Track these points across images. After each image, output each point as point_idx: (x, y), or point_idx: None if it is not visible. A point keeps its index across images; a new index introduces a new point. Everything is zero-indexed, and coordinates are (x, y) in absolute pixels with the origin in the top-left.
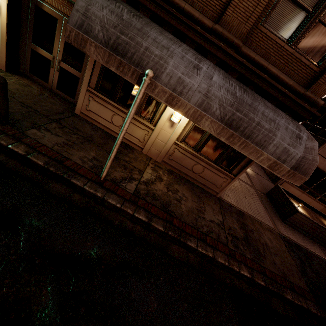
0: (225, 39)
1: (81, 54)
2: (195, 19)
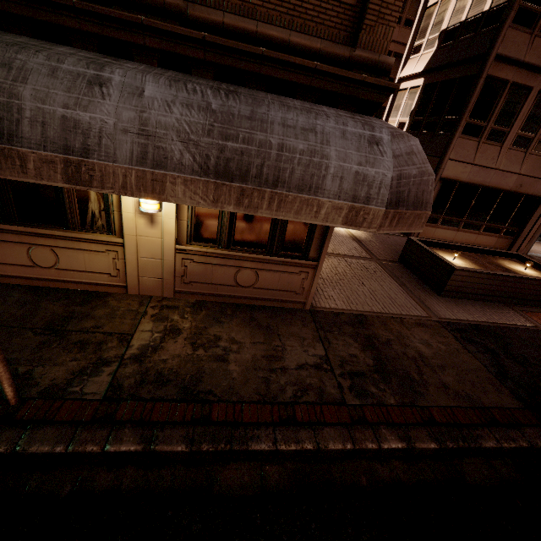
0: (145, 5)
1: None
2: None
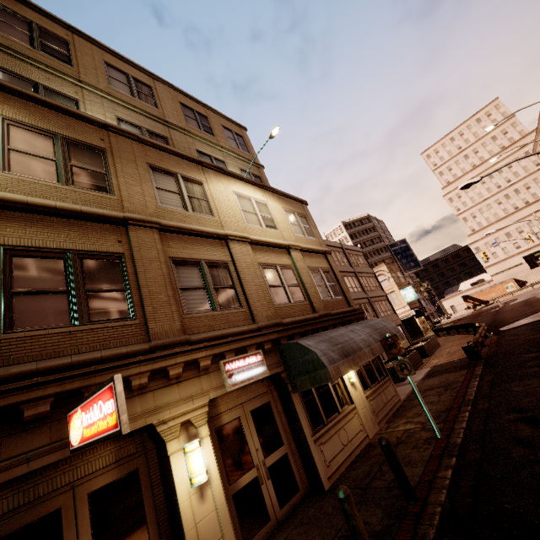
0: (325, 315)
1: (273, 423)
2: (312, 318)
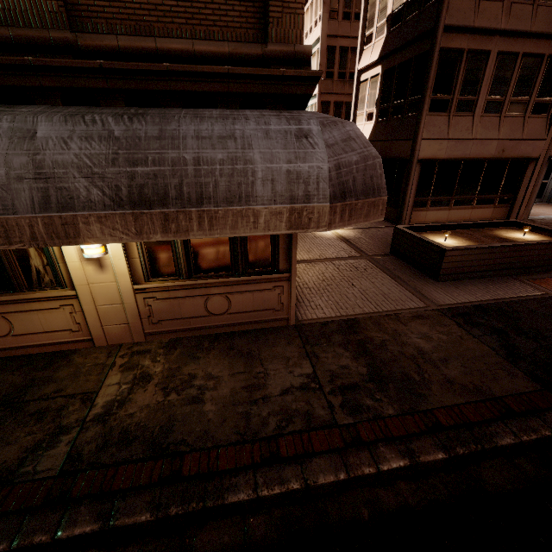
0: (31, 45)
1: None
2: None
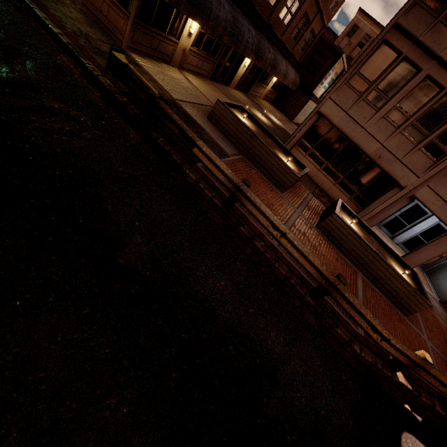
0: None
1: None
2: None
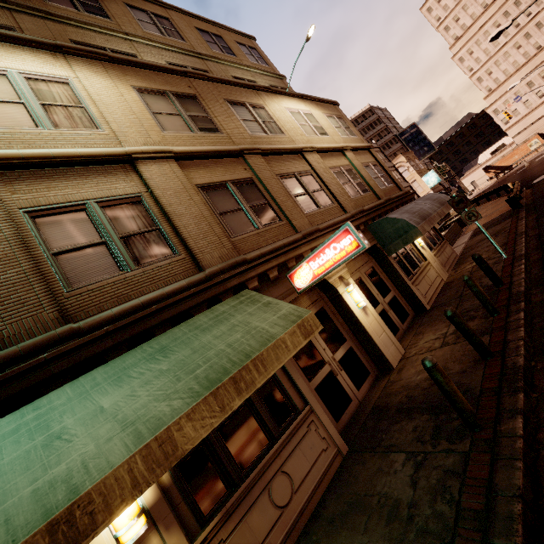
0: (388, 200)
1: (380, 279)
2: (381, 203)
